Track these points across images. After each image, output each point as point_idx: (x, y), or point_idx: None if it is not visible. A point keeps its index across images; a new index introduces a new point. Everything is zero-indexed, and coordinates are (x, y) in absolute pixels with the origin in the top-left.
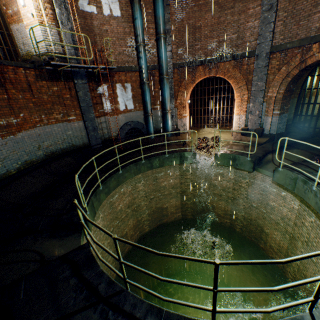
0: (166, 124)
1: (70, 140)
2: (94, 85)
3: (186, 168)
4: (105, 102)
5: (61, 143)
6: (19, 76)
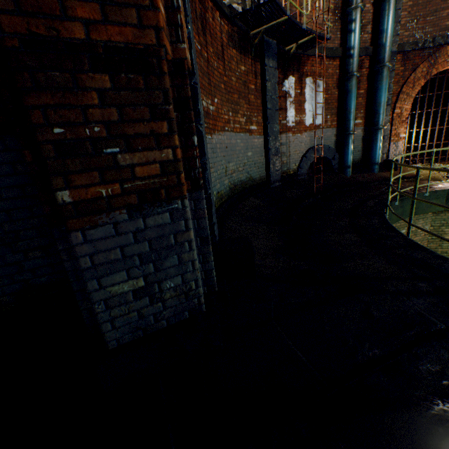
0: (375, 150)
1: (248, 167)
2: (280, 75)
3: (446, 221)
4: (288, 108)
5: (241, 171)
6: (215, 25)
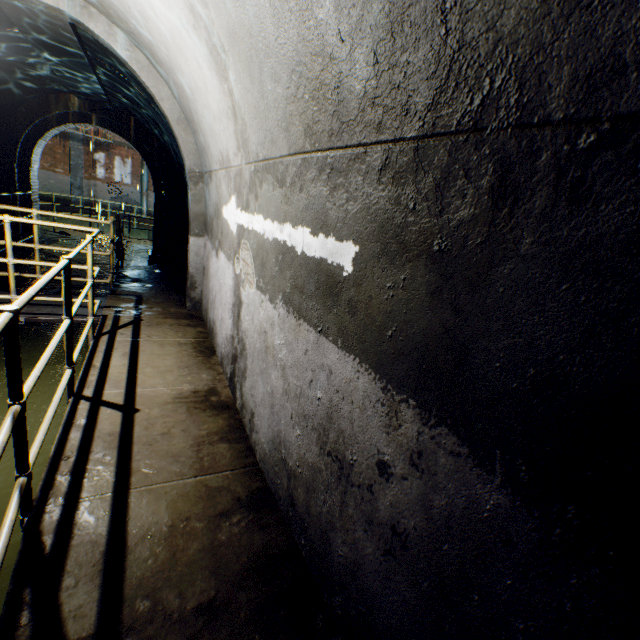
0: None
1: (51, 188)
2: (92, 151)
3: None
4: (99, 169)
5: (41, 187)
6: None
